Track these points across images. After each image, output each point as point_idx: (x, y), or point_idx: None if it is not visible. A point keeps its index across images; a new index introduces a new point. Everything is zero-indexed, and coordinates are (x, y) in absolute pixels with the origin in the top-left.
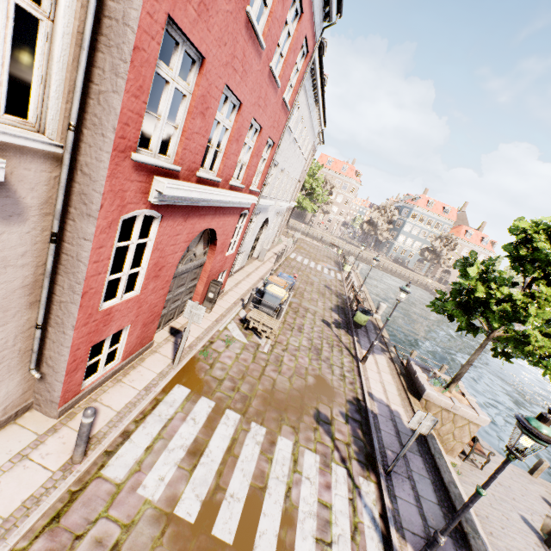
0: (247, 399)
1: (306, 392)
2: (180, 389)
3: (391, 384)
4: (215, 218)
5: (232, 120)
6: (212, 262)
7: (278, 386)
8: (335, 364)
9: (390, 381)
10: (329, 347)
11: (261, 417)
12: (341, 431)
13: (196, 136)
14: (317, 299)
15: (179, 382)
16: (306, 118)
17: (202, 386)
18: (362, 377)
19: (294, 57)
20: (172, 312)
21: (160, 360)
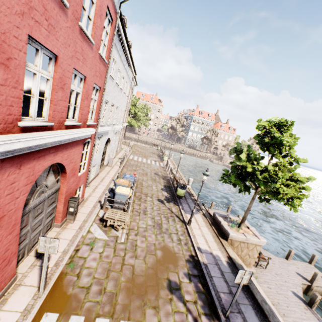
0: (113, 296)
1: (157, 266)
2: (48, 318)
3: (208, 234)
4: (58, 154)
5: (51, 70)
6: (65, 186)
7: (137, 271)
8: (172, 232)
9: (207, 232)
10: (166, 219)
11: (127, 311)
12: (188, 292)
13: (2, 88)
14: (151, 184)
15: (47, 310)
16: (122, 69)
17: (71, 303)
18: (191, 236)
19: (101, 21)
20: (36, 237)
21: (25, 293)
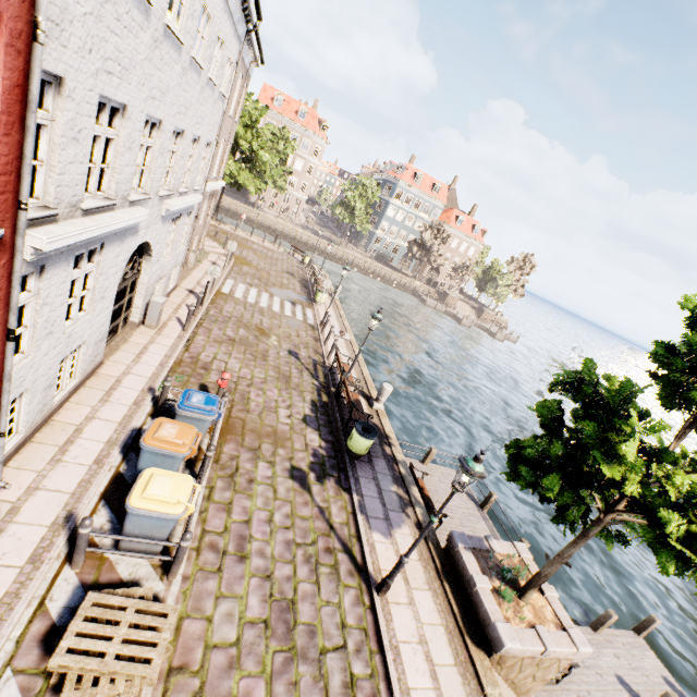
0: None
1: None
2: None
3: (436, 628)
4: None
5: None
6: None
7: None
8: (329, 645)
9: (433, 618)
10: (310, 574)
11: None
12: None
13: None
14: (276, 400)
15: None
16: None
17: None
18: (389, 658)
19: None
20: None
21: None
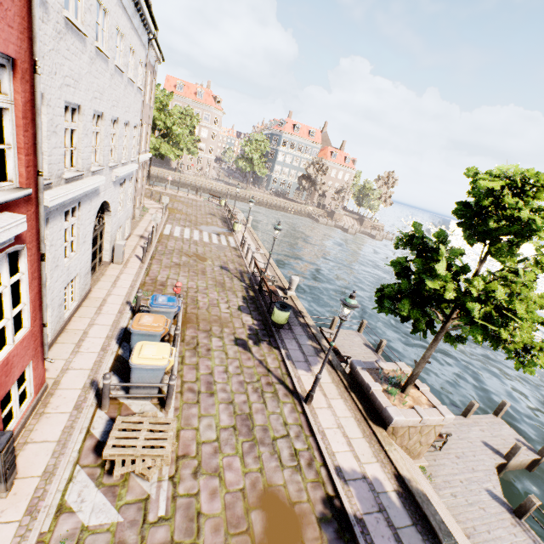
0: None
1: None
2: None
3: (348, 419)
4: None
5: None
6: None
7: None
8: (277, 435)
9: (346, 413)
10: (259, 398)
11: None
12: None
13: None
14: (217, 299)
15: None
16: (110, 5)
17: None
18: (318, 438)
19: None
20: None
21: None
